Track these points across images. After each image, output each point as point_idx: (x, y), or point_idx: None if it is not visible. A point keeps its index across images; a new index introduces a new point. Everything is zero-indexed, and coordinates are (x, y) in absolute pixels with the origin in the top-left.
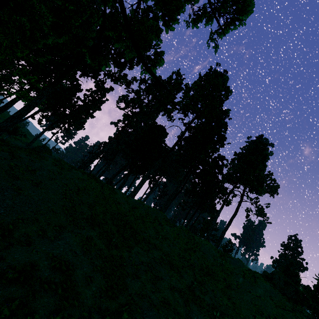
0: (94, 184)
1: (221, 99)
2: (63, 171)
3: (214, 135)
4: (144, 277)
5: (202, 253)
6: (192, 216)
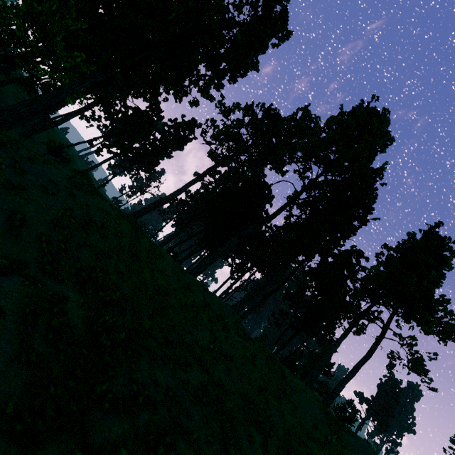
0: (124, 227)
1: (372, 149)
2: (76, 190)
3: (351, 207)
4: (145, 415)
5: (293, 406)
6: (289, 337)
